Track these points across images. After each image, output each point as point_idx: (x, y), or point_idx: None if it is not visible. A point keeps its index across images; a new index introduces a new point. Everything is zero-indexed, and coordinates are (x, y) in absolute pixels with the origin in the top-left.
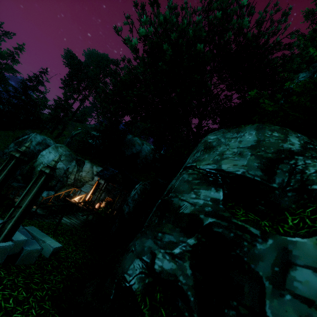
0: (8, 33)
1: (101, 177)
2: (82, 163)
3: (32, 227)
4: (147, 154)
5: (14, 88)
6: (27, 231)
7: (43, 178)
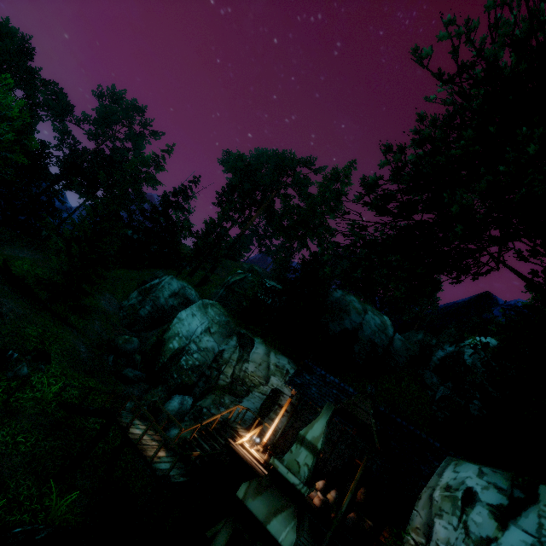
0: (156, 133)
1: (301, 390)
2: (249, 342)
3: None
4: (374, 333)
5: (152, 206)
6: None
7: None
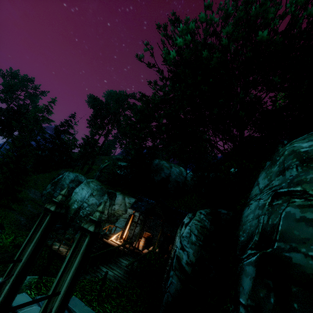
0: (44, 92)
1: (136, 210)
2: (114, 195)
3: (73, 298)
4: (177, 176)
5: (49, 135)
6: (68, 307)
7: (87, 240)
